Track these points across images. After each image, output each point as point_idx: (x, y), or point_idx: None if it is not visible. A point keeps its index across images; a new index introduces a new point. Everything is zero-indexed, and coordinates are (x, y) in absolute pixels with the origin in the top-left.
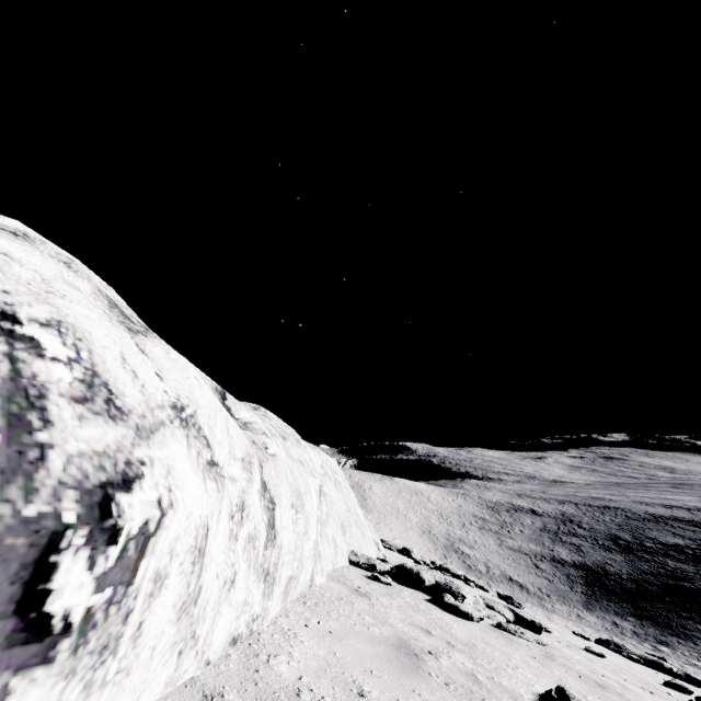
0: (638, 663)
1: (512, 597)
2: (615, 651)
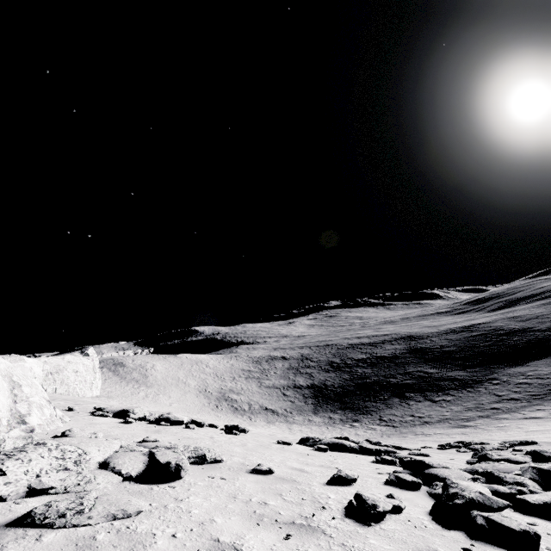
0: (325, 451)
1: (237, 425)
2: (311, 446)
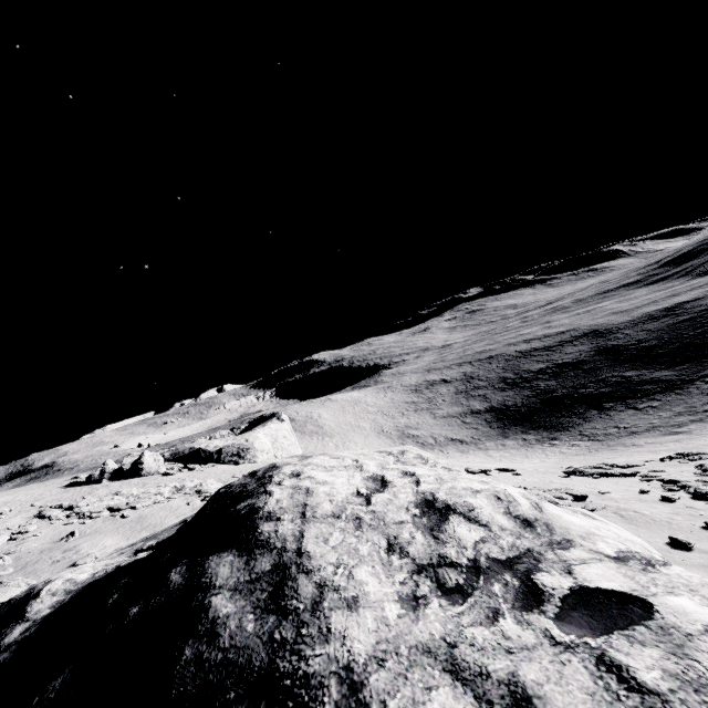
0: (598, 478)
1: (507, 468)
2: (581, 476)
